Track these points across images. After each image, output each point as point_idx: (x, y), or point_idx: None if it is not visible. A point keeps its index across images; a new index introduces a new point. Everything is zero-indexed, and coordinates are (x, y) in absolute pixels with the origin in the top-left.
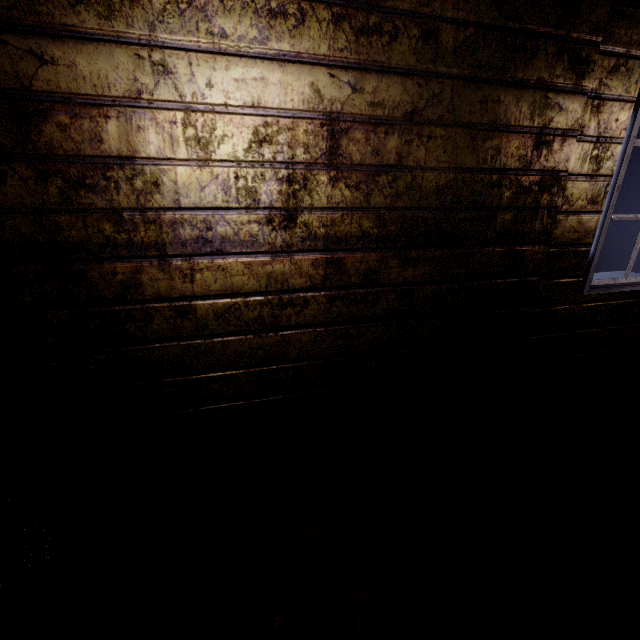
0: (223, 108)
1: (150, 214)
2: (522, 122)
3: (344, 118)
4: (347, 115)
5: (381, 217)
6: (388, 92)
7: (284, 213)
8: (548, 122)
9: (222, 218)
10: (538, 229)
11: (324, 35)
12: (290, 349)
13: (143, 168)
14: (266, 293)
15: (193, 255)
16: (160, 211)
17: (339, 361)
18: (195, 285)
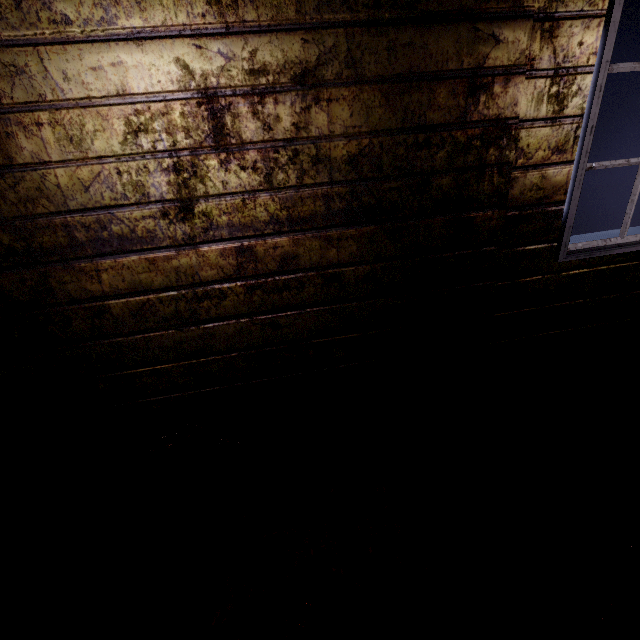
0: (87, 101)
1: (42, 220)
2: (447, 65)
3: (223, 93)
4: (225, 89)
5: (289, 197)
6: (269, 55)
7: (179, 204)
8: (482, 60)
9: (114, 216)
10: (488, 191)
11: (179, 1)
12: (216, 341)
13: (23, 175)
14: (178, 288)
15: (94, 256)
16: (51, 216)
17: (272, 351)
18: (104, 285)
